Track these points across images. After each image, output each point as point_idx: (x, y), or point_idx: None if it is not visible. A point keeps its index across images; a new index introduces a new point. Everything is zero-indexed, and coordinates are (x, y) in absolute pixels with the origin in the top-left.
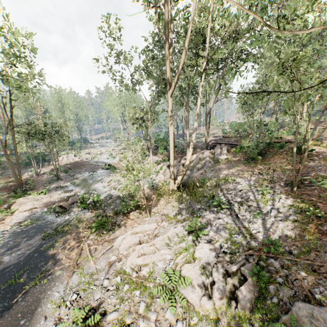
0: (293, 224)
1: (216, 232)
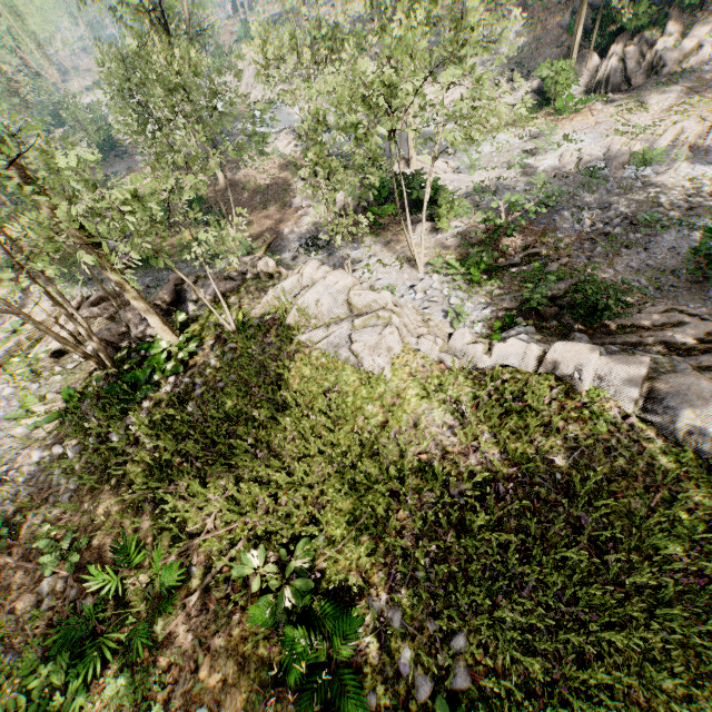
0: (528, 36)
1: (484, 66)
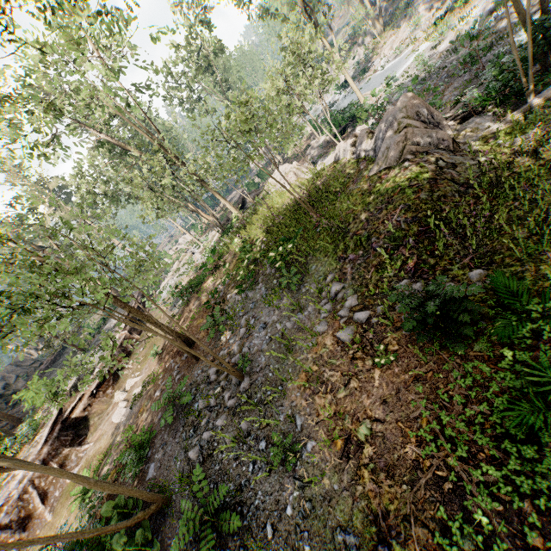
0: None
1: (422, 3)
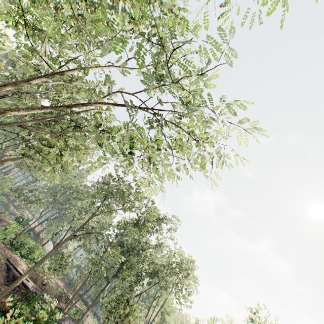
0: None
1: None
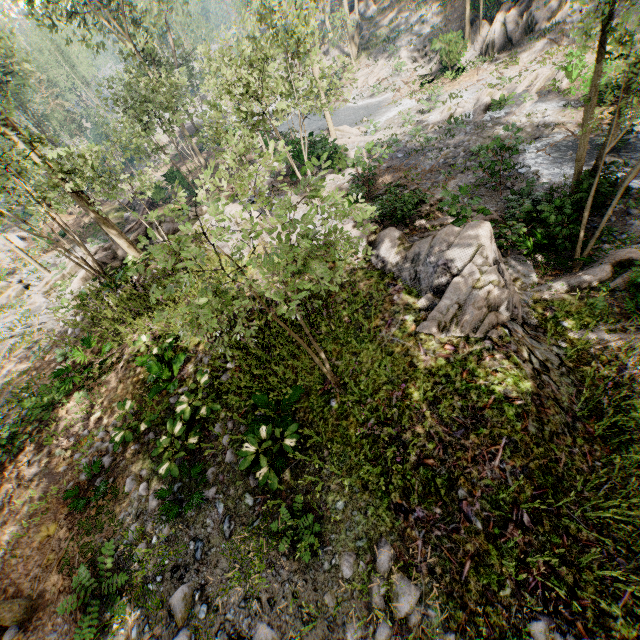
0: (440, 15)
1: (405, 47)
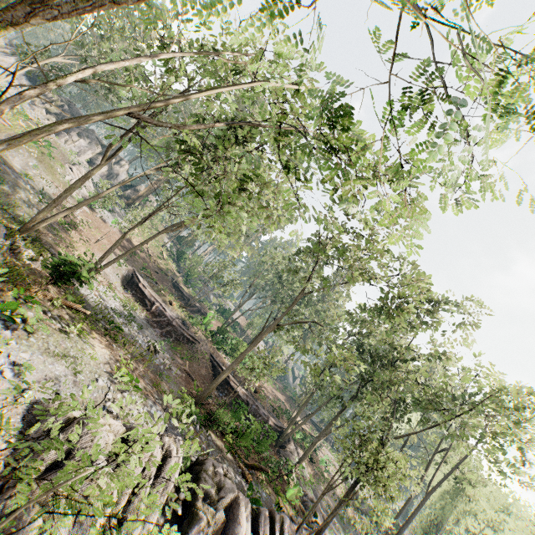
0: None
1: None
